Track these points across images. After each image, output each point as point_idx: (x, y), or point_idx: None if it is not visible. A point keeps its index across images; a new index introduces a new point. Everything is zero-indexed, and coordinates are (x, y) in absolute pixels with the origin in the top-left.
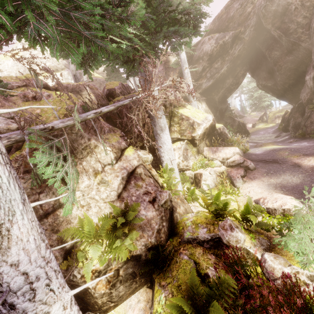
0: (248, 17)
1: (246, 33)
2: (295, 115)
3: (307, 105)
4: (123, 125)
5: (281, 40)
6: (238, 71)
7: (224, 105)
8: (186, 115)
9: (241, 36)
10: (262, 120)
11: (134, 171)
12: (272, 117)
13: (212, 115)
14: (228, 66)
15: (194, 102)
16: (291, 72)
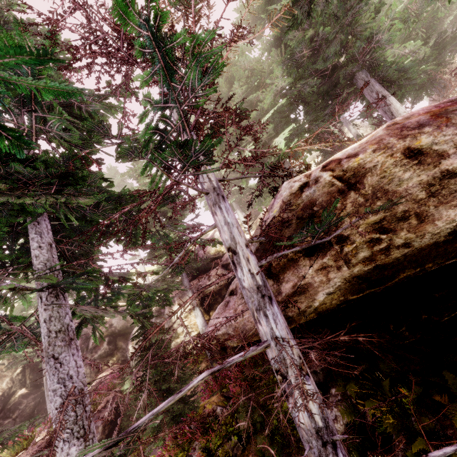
0: None
1: None
2: None
3: None
4: None
5: None
6: None
7: None
8: None
9: None
10: None
11: None
12: None
13: None
14: None
15: None
16: None
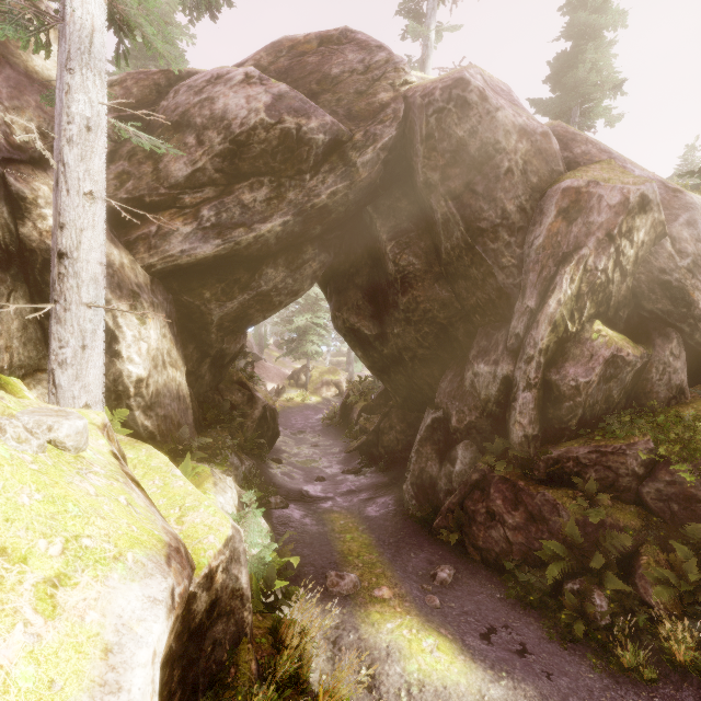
0: (381, 115)
1: (366, 156)
2: (424, 448)
3: (464, 440)
4: None
5: (446, 234)
6: (306, 256)
7: (236, 344)
8: None
9: (350, 153)
10: (298, 381)
11: None
12: (316, 381)
13: (182, 371)
14: (287, 225)
15: (83, 312)
16: (433, 328)
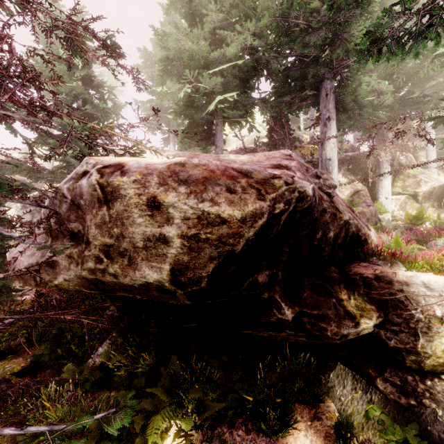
0: None
1: None
2: None
3: None
4: (357, 166)
5: None
6: None
7: None
8: (414, 174)
9: None
10: None
11: (358, 191)
12: None
13: None
14: None
15: (432, 169)
16: None
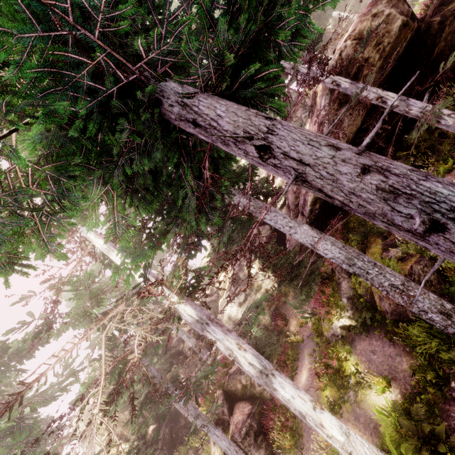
0: None
1: None
2: None
3: None
4: None
5: None
6: None
7: None
8: None
9: None
10: None
11: None
12: None
13: None
14: None
15: None
16: None
